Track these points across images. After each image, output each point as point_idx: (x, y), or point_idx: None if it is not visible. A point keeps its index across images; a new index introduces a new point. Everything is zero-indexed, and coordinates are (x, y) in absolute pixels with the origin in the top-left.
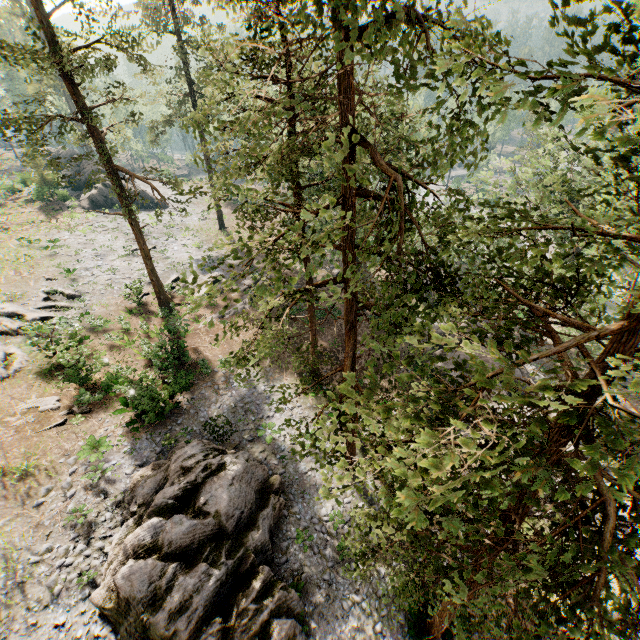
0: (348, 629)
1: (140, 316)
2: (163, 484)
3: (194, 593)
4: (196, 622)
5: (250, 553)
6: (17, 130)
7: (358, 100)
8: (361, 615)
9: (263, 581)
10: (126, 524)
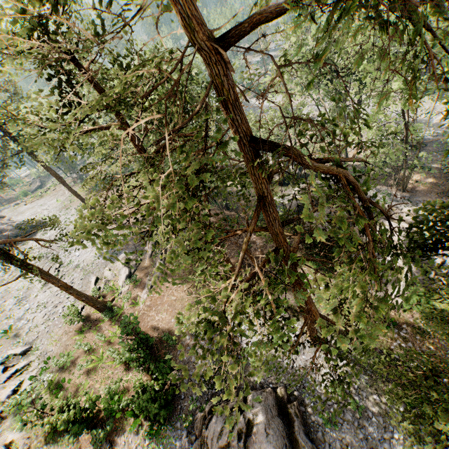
0: None
1: (91, 330)
2: None
3: None
4: None
5: None
6: None
7: None
8: (400, 444)
9: None
10: None
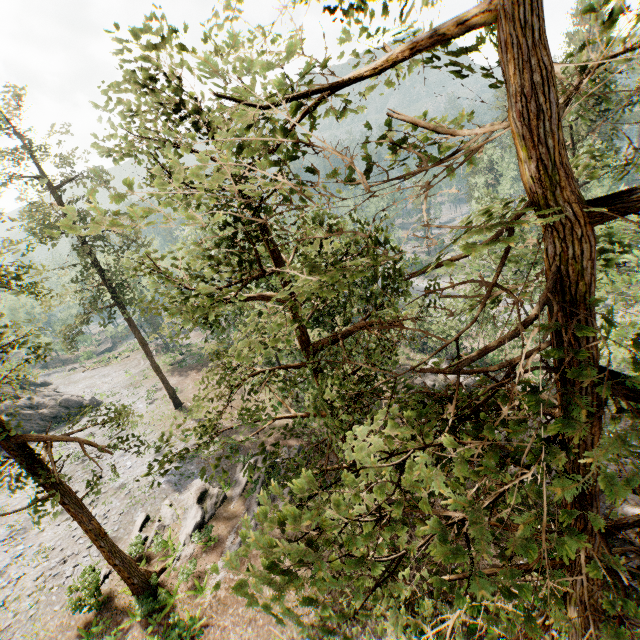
0: None
1: (107, 635)
2: None
3: None
4: None
5: None
6: None
7: None
8: None
9: None
10: None
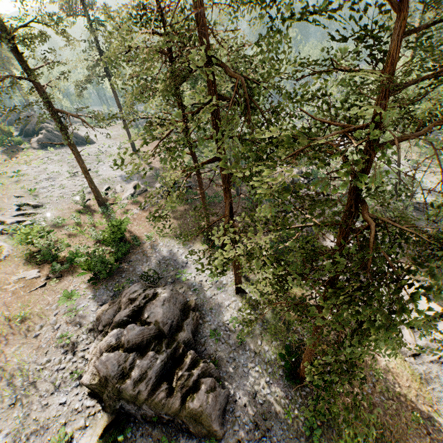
0: (248, 383)
1: (86, 214)
2: (118, 311)
3: (148, 369)
4: (151, 386)
5: (181, 344)
6: None
7: (212, 31)
8: (256, 374)
9: (191, 359)
10: (97, 338)
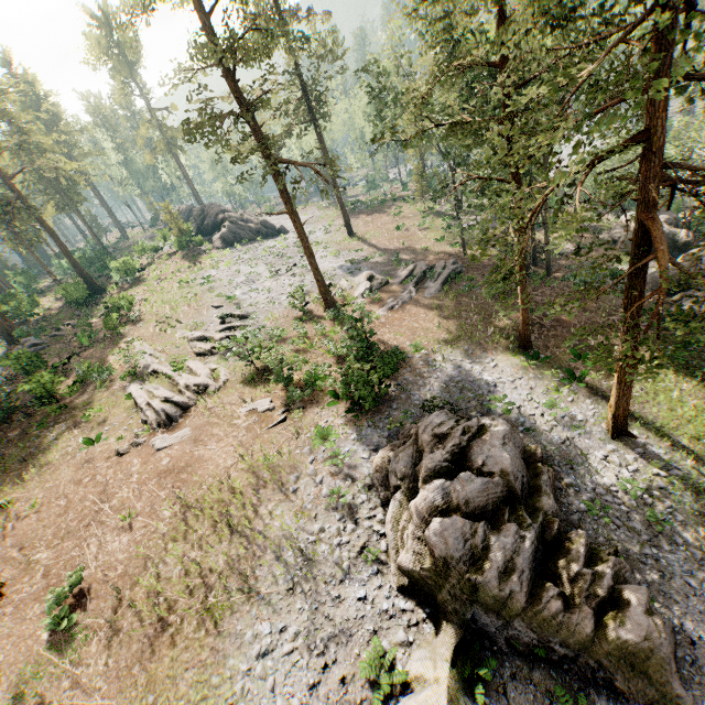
0: None
1: (311, 321)
2: (417, 457)
3: (513, 555)
4: (527, 586)
5: (551, 518)
6: (202, 132)
7: None
8: None
9: (585, 545)
10: (393, 499)
